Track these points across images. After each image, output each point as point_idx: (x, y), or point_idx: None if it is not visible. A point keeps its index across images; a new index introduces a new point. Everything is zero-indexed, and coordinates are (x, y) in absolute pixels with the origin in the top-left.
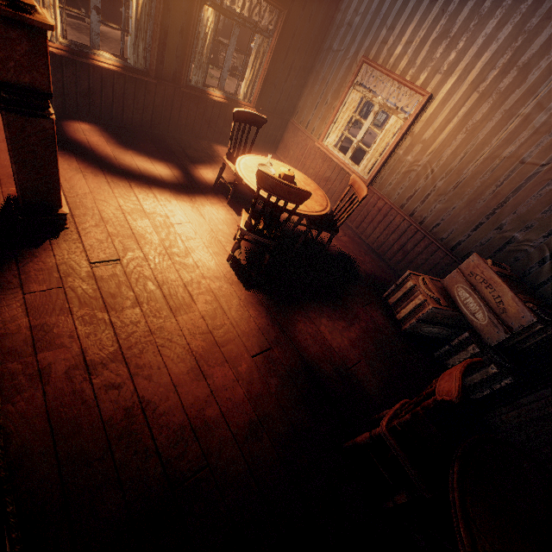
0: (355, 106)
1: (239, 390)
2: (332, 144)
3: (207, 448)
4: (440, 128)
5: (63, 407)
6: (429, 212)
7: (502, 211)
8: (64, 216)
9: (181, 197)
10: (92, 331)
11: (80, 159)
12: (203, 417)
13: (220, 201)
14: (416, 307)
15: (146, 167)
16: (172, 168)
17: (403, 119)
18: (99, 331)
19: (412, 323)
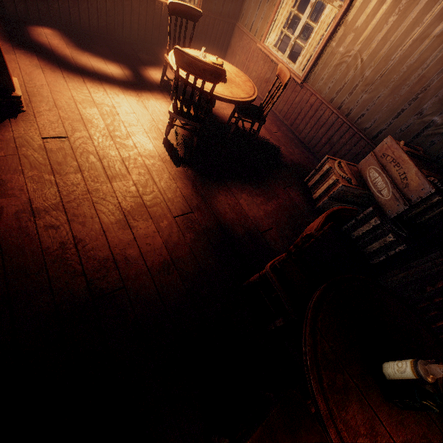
0: None
1: (158, 239)
2: (272, 44)
3: (124, 275)
4: (373, 13)
5: (10, 237)
6: (355, 104)
7: (425, 95)
8: (19, 99)
9: (128, 92)
10: (39, 187)
11: (41, 58)
12: (125, 254)
13: (164, 97)
14: (329, 187)
15: (99, 67)
16: (124, 68)
17: (338, 7)
18: (44, 188)
19: (325, 201)
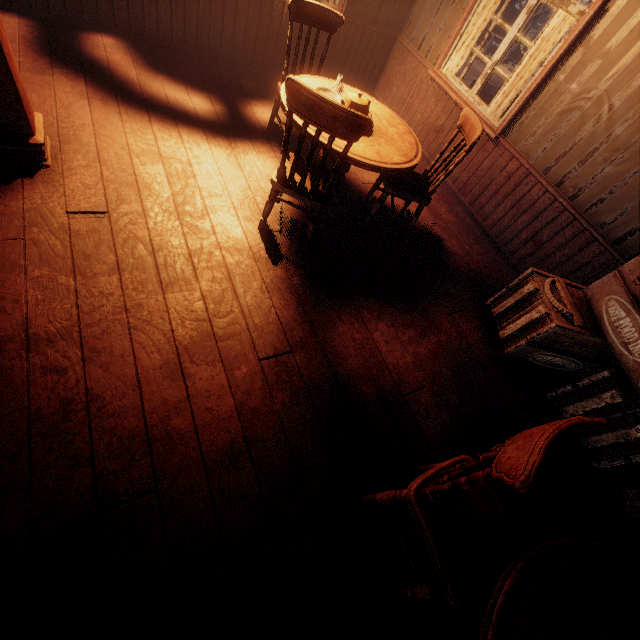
0: (499, 1)
1: (227, 400)
2: (453, 71)
3: (159, 467)
4: None
5: None
6: (589, 180)
7: None
8: (39, 149)
9: (216, 141)
10: (45, 298)
11: (90, 82)
12: (166, 427)
13: (271, 150)
14: (530, 323)
15: (177, 98)
16: (214, 102)
17: (576, 15)
18: (54, 299)
19: (520, 346)
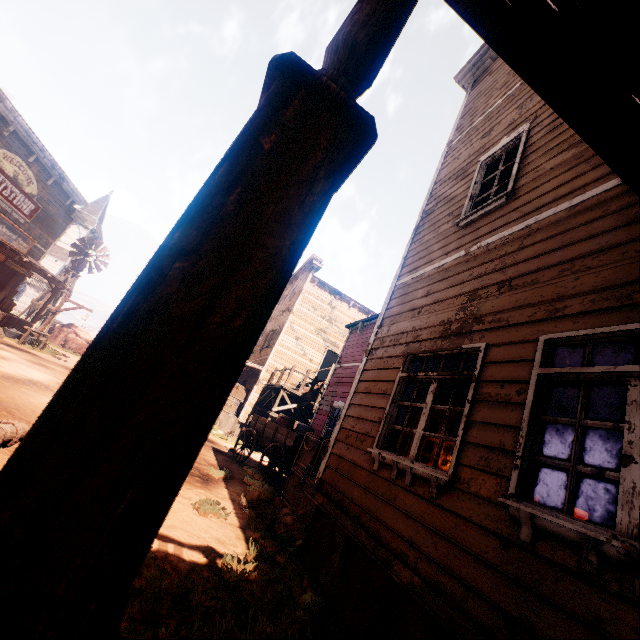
0: None
1: None
2: None
3: None
4: None
5: None
6: None
7: None
8: None
9: None
10: None
11: None
12: None
13: None
14: None
15: None
16: None
17: None
18: None
19: None
